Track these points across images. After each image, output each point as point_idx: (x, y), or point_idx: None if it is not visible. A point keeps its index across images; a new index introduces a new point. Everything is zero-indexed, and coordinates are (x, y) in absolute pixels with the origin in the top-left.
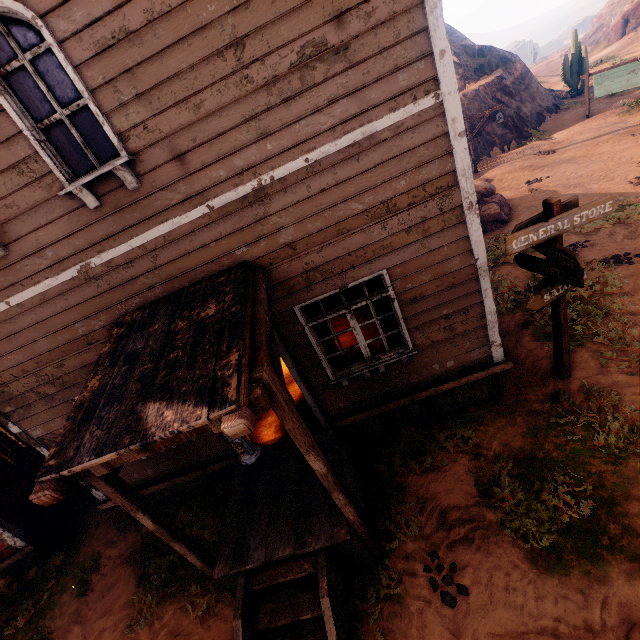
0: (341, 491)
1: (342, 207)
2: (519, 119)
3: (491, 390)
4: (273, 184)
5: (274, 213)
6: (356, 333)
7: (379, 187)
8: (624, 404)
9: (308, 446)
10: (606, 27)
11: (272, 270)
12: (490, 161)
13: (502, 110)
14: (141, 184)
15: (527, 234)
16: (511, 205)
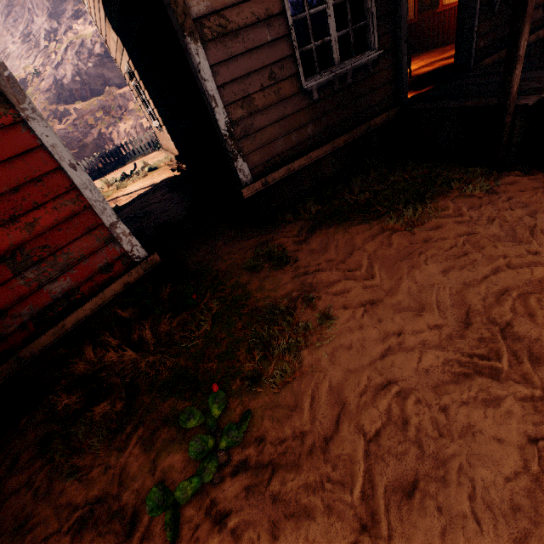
0: None
1: None
2: None
3: None
4: None
5: None
6: None
7: None
8: None
9: None
10: None
11: None
12: None
13: None
14: None
15: None
16: None
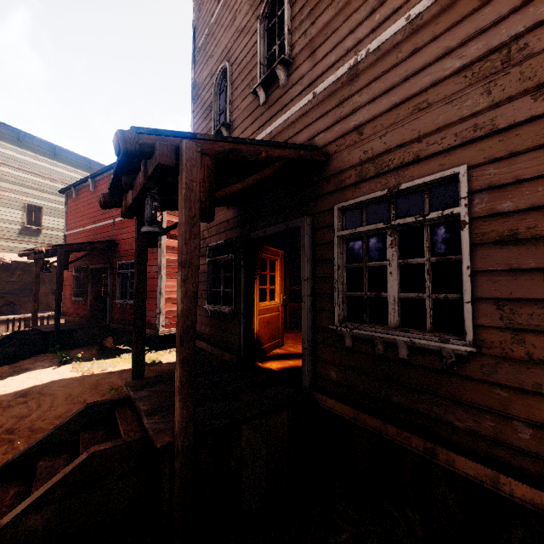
0: (182, 362)
1: (431, 70)
2: None
3: None
4: (367, 58)
5: (357, 92)
6: (390, 271)
7: (501, 24)
8: None
9: (181, 258)
10: None
11: (333, 158)
12: None
13: None
14: (287, 83)
15: None
16: None
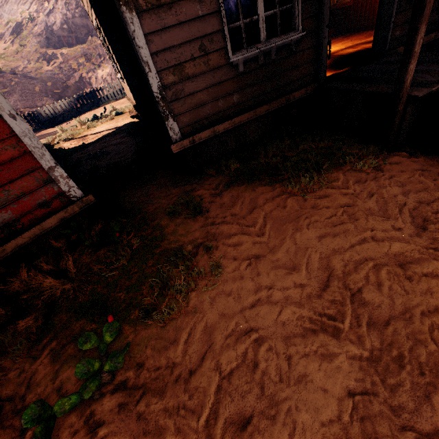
0: None
1: None
2: None
3: None
4: None
5: None
6: None
7: None
8: None
9: None
10: None
11: None
12: None
13: None
14: None
15: None
16: None
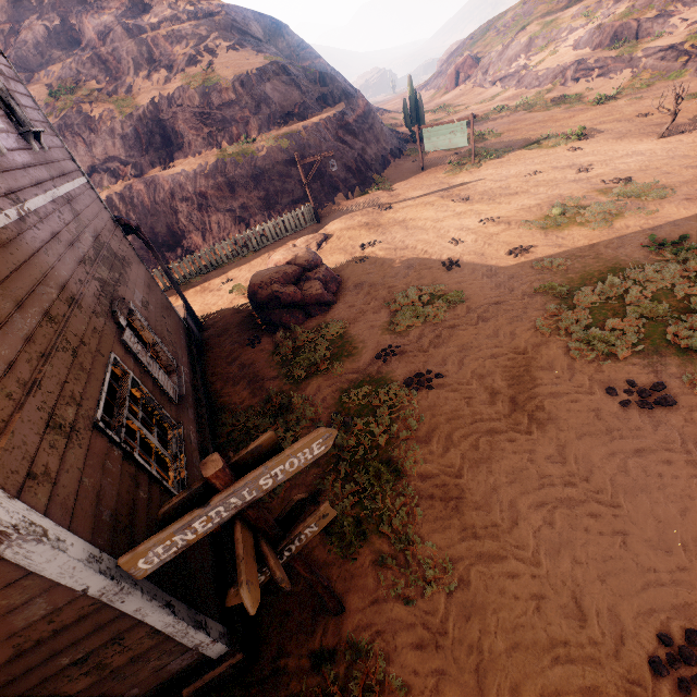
0: None
1: None
2: (363, 162)
3: (238, 664)
4: None
5: None
6: None
7: None
8: (391, 676)
9: None
10: (445, 74)
11: None
12: (334, 209)
13: (345, 151)
14: None
15: (168, 539)
16: (341, 277)
